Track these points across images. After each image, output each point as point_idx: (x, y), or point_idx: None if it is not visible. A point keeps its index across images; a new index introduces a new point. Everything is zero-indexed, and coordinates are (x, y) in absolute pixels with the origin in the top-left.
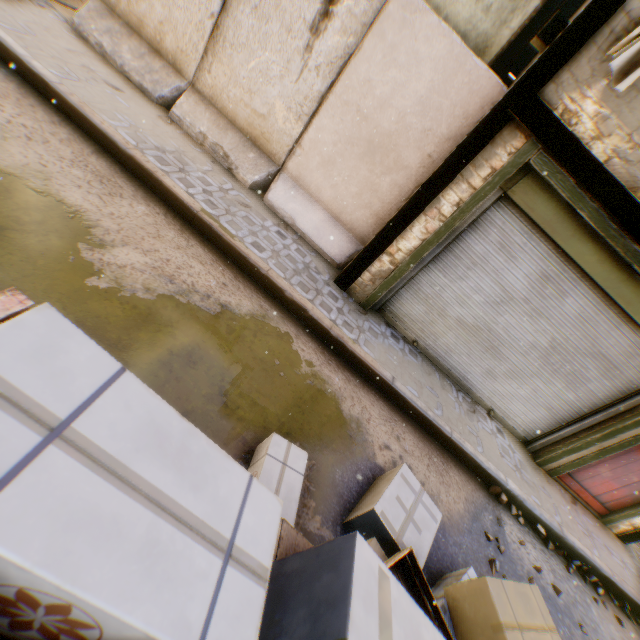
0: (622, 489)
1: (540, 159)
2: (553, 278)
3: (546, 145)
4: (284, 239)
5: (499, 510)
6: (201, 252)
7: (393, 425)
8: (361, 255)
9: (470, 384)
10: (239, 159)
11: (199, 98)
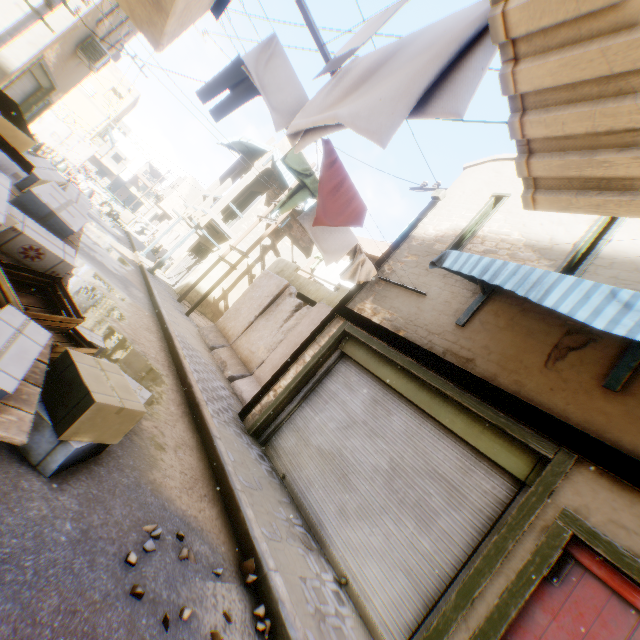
0: None
1: (350, 327)
2: (380, 401)
3: (350, 320)
4: (223, 389)
5: (234, 581)
6: (162, 355)
7: (186, 446)
8: (259, 392)
9: (325, 531)
10: (231, 367)
11: (231, 349)
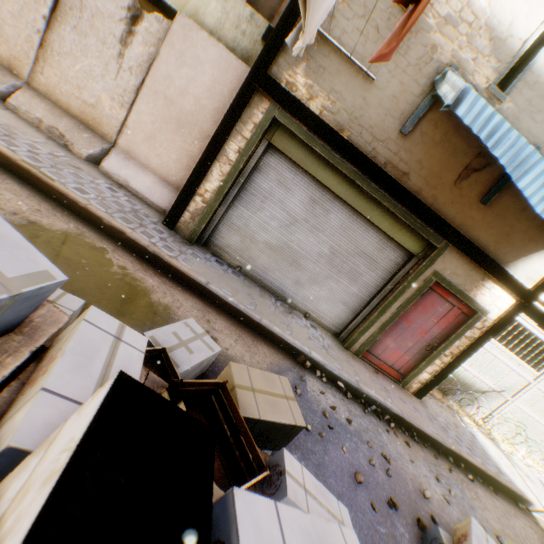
0: (406, 355)
1: (282, 115)
2: (318, 201)
3: (282, 105)
4: (115, 192)
5: (305, 373)
6: (19, 189)
7: (205, 313)
8: (179, 198)
9: (287, 295)
10: (75, 138)
11: (36, 93)
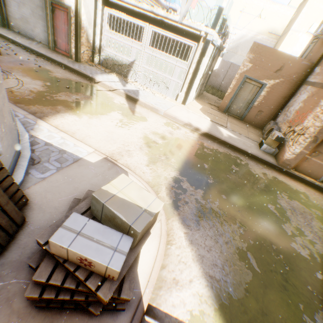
0: (66, 44)
1: None
2: None
3: None
4: None
5: (10, 43)
6: None
7: None
8: None
9: (33, 37)
10: None
11: None
